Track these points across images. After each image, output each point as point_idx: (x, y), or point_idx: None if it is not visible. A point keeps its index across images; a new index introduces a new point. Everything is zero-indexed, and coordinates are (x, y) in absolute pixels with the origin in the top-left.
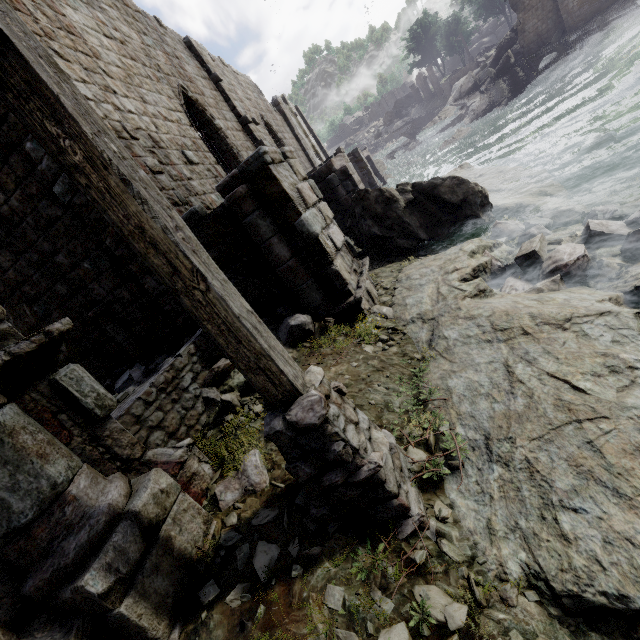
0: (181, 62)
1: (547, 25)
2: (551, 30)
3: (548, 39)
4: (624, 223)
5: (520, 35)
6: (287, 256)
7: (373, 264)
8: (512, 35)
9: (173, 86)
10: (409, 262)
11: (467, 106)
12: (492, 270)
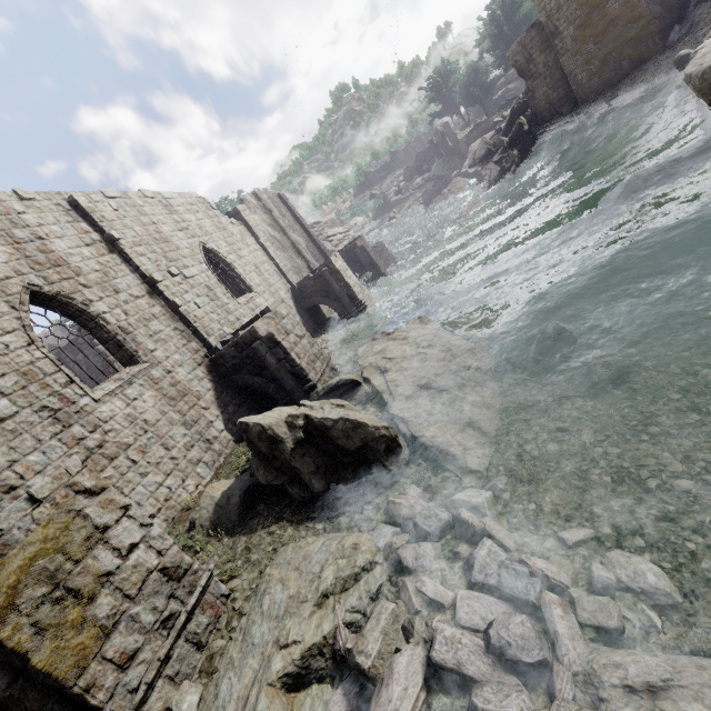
0: (46, 241)
1: (558, 94)
2: (563, 99)
3: (561, 108)
4: (483, 642)
5: (531, 102)
6: (2, 684)
7: (263, 513)
8: (525, 98)
9: (12, 292)
10: (287, 540)
11: (482, 174)
12: (334, 647)
